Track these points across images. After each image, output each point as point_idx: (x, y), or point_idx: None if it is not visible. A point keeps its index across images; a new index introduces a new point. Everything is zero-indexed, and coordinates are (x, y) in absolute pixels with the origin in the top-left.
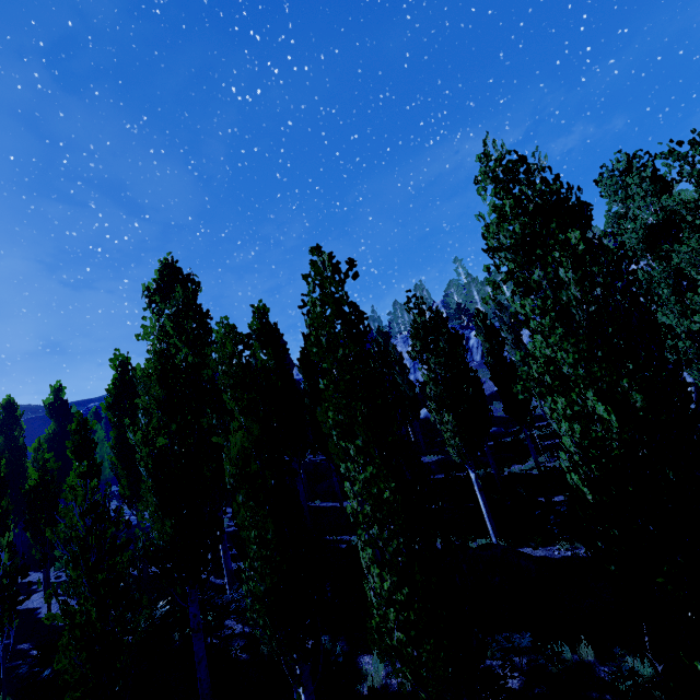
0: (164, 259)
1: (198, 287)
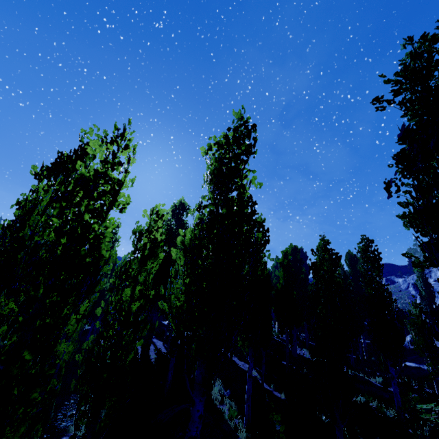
0: (179, 199)
1: (185, 211)
